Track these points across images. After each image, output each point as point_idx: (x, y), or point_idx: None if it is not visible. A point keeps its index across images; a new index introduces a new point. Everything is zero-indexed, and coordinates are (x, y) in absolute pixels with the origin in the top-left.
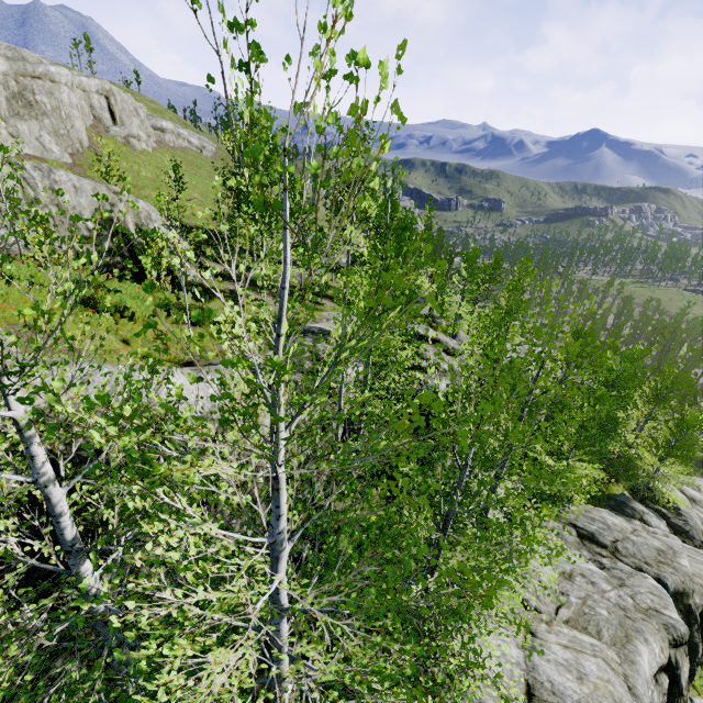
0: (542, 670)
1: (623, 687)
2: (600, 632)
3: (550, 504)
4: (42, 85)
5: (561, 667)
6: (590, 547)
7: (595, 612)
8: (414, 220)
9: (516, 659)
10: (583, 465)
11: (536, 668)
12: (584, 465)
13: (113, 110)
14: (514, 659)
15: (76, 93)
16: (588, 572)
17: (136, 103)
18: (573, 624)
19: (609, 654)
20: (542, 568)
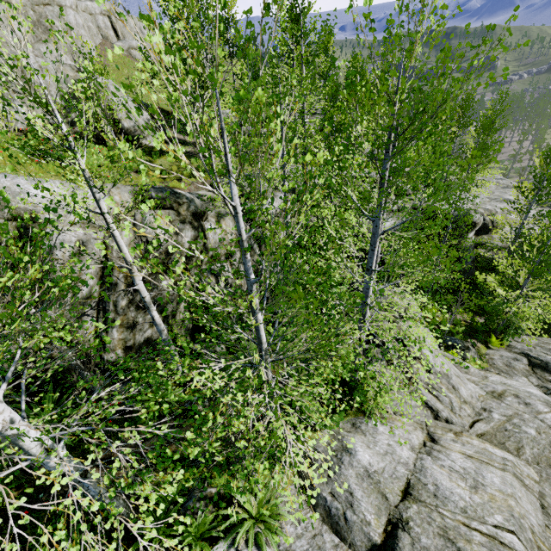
0: (430, 473)
1: (533, 504)
2: (520, 449)
3: (503, 335)
4: (52, 10)
5: (455, 474)
6: (541, 375)
7: (520, 430)
8: (364, 62)
9: (405, 460)
10: (540, 293)
11: (424, 470)
12: (542, 293)
13: (115, 27)
14: (403, 459)
15: (81, 15)
16: (524, 394)
17: (142, 25)
18: (489, 438)
19: (525, 470)
20: (464, 385)
